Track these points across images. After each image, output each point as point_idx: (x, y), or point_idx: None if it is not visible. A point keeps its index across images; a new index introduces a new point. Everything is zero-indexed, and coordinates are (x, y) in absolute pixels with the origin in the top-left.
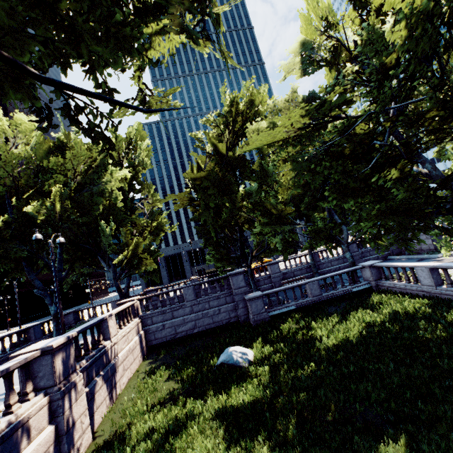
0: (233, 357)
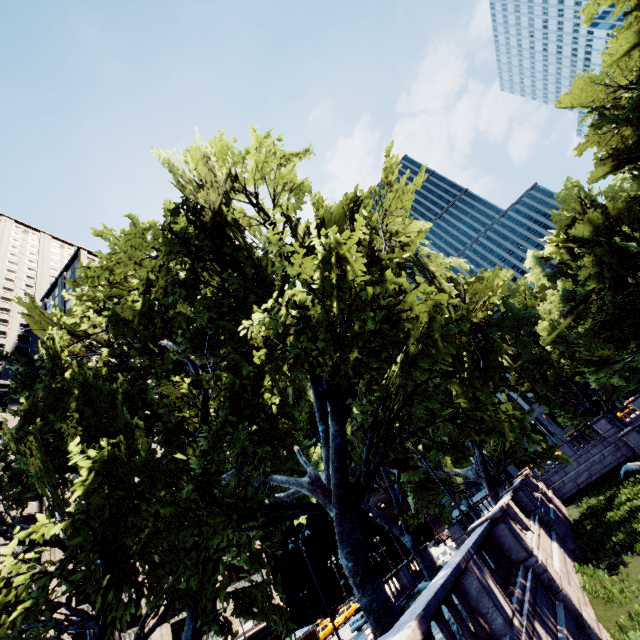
0: (629, 467)
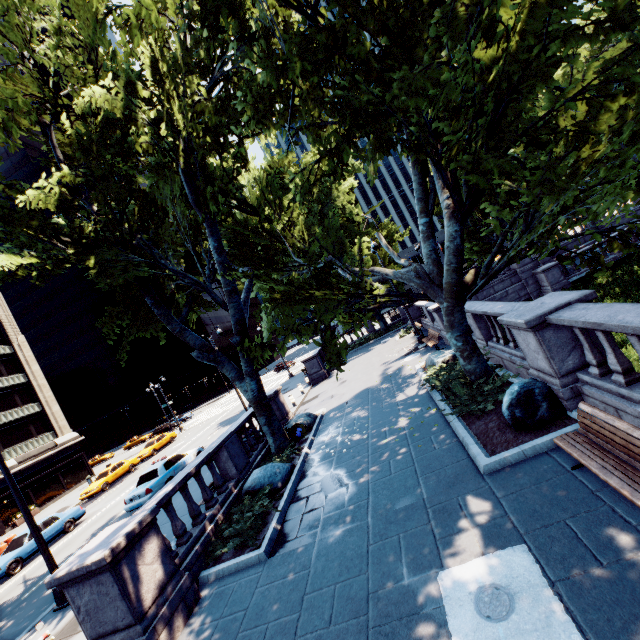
0: None
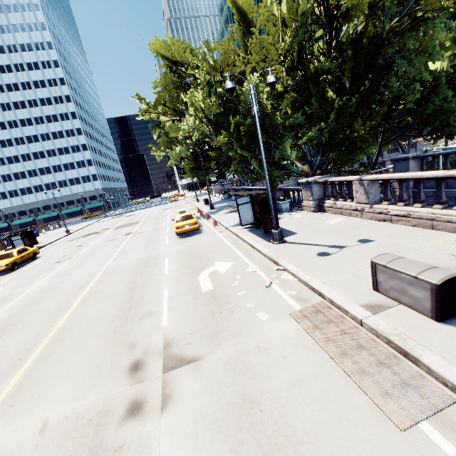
0: None
